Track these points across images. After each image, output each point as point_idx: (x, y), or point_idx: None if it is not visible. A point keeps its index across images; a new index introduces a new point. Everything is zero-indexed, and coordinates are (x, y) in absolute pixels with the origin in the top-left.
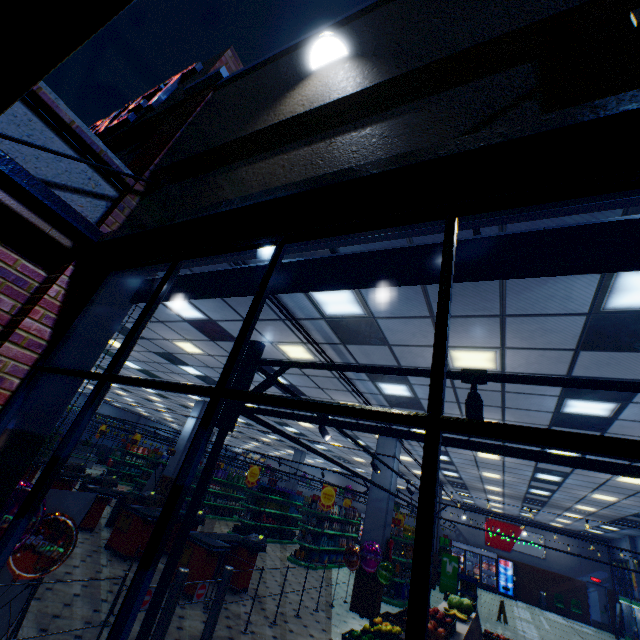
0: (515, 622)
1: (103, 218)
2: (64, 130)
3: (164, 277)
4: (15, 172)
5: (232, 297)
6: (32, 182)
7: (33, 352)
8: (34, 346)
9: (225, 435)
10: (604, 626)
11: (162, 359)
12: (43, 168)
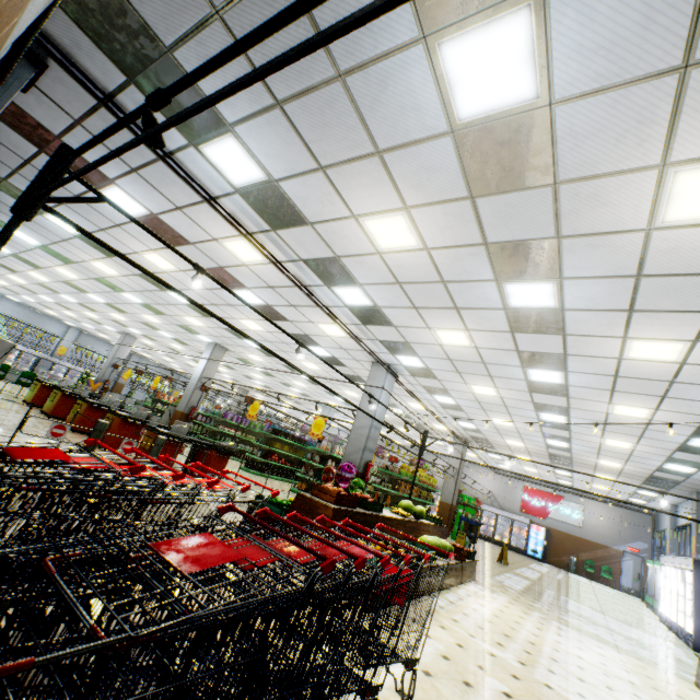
0: (520, 567)
1: None
2: None
3: None
4: None
5: (149, 174)
6: None
7: None
8: None
9: (18, 219)
10: (634, 592)
11: (150, 285)
12: None
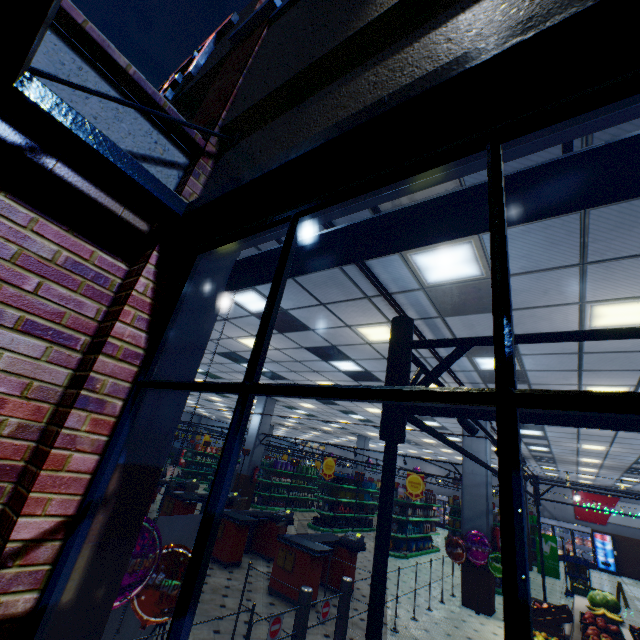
0: (635, 604)
1: (178, 190)
2: (119, 80)
3: (286, 241)
4: (77, 125)
5: (309, 279)
6: (99, 138)
7: (131, 364)
8: (130, 357)
9: (396, 449)
10: None
11: (225, 359)
12: (104, 131)
